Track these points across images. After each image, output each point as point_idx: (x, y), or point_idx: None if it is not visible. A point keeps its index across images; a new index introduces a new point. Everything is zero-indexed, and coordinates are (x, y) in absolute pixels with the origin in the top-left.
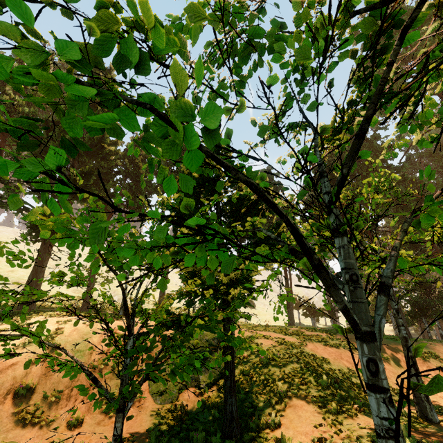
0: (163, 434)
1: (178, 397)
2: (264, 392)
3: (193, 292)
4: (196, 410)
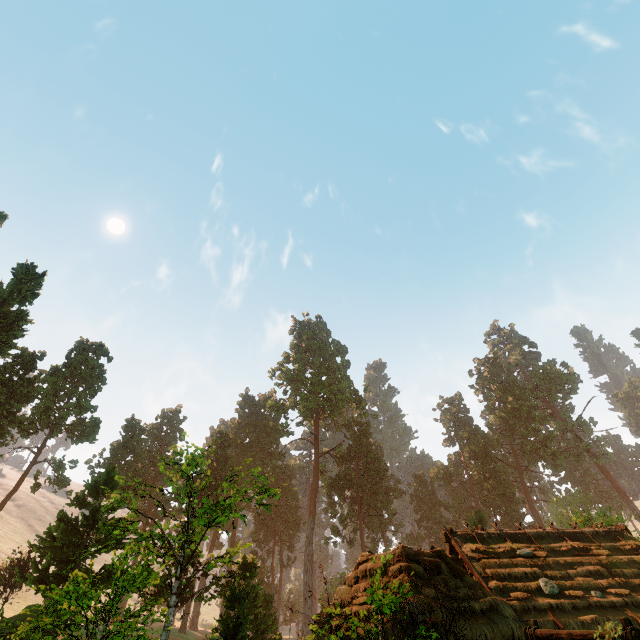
0: None
1: None
2: None
3: None
4: None
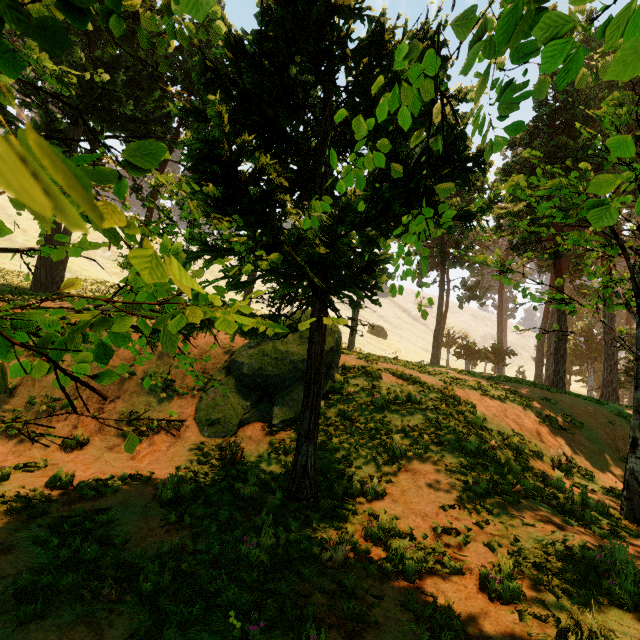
0: (197, 478)
1: (236, 432)
2: (369, 445)
3: (233, 248)
4: (259, 452)
